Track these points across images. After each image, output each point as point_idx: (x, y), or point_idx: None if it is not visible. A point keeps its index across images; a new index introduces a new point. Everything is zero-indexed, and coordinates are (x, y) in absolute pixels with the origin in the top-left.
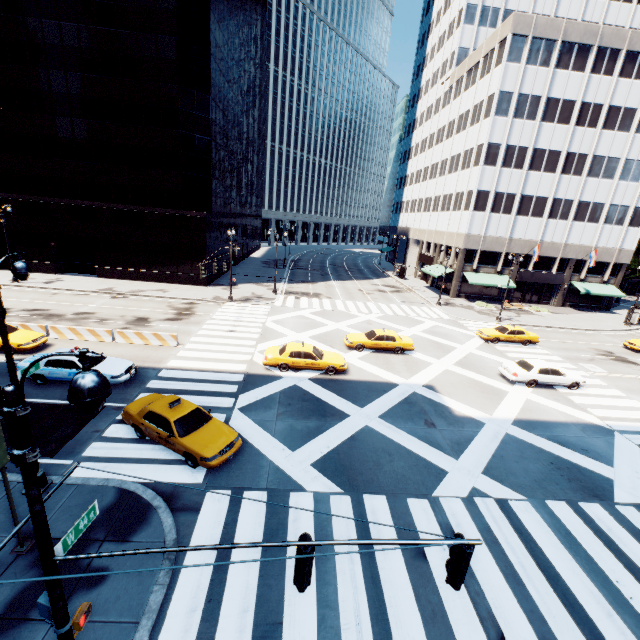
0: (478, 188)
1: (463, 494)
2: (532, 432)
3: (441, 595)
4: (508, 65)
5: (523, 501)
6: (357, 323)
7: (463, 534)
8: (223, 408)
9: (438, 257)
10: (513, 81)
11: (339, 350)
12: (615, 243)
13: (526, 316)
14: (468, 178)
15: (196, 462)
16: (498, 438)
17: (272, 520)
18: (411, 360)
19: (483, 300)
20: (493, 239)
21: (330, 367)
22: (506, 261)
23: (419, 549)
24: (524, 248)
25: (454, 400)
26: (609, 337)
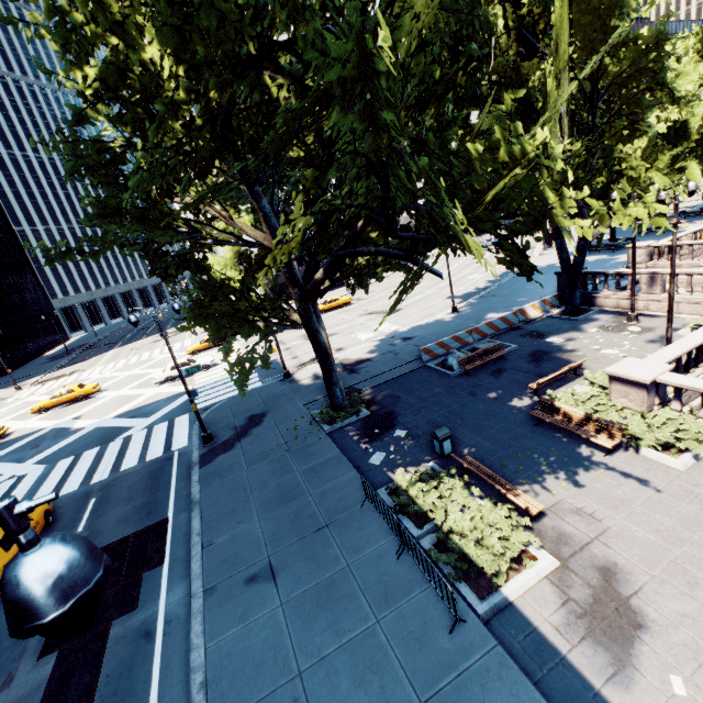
0: None
1: None
2: (121, 418)
3: None
4: None
5: (42, 468)
6: None
7: None
8: None
9: None
10: None
11: (25, 420)
12: None
13: None
14: None
15: None
16: (83, 434)
17: None
18: (91, 401)
19: None
20: None
21: None
22: None
23: None
24: None
25: (85, 420)
26: None
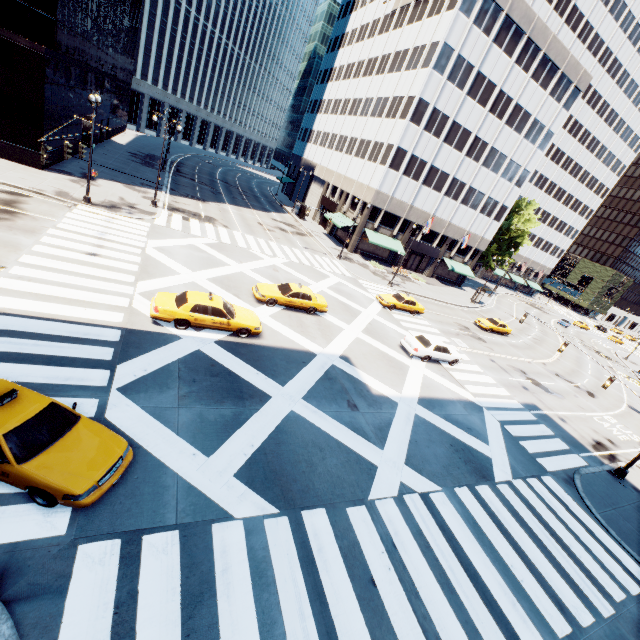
0: (399, 144)
1: (394, 493)
2: (433, 412)
3: (396, 632)
4: (459, 15)
5: (440, 492)
6: (263, 268)
7: (402, 544)
8: (92, 388)
9: (342, 206)
10: (458, 37)
11: (247, 303)
12: (481, 232)
13: (409, 283)
14: (391, 129)
15: (54, 501)
16: (411, 420)
17: (192, 579)
18: (324, 323)
19: (375, 260)
20: (398, 202)
21: (243, 329)
22: (402, 227)
23: (367, 576)
24: (419, 218)
25: (369, 375)
26: (464, 313)
